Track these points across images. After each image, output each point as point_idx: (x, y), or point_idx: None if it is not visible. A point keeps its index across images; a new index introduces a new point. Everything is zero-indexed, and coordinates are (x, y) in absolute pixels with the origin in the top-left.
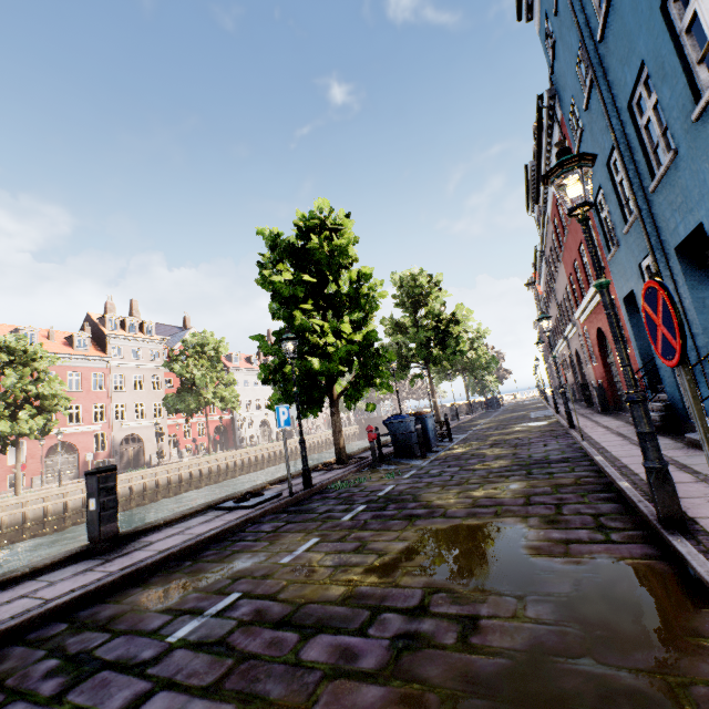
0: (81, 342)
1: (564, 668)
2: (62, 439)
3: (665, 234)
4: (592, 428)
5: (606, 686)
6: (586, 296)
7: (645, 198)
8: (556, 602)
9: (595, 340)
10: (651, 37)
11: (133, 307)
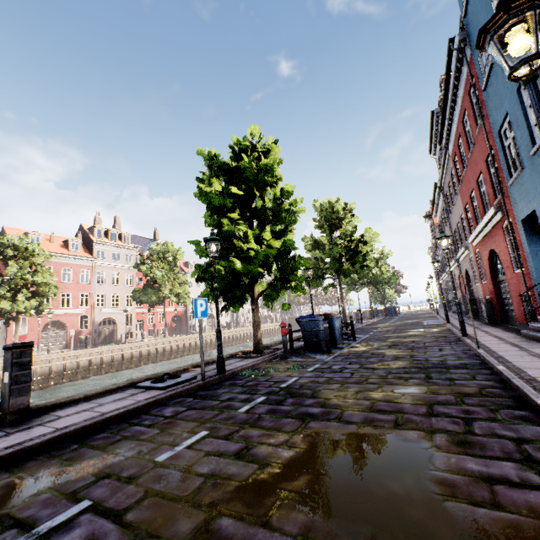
0: (74, 246)
1: None
2: (55, 318)
3: None
4: (483, 337)
5: None
6: (482, 220)
7: None
8: None
9: (486, 261)
10: None
11: (116, 222)
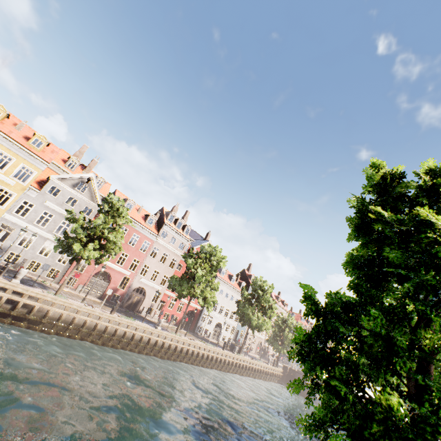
0: (150, 220)
1: None
2: (108, 269)
3: None
4: None
5: None
6: None
7: None
8: None
9: None
10: None
11: (186, 215)
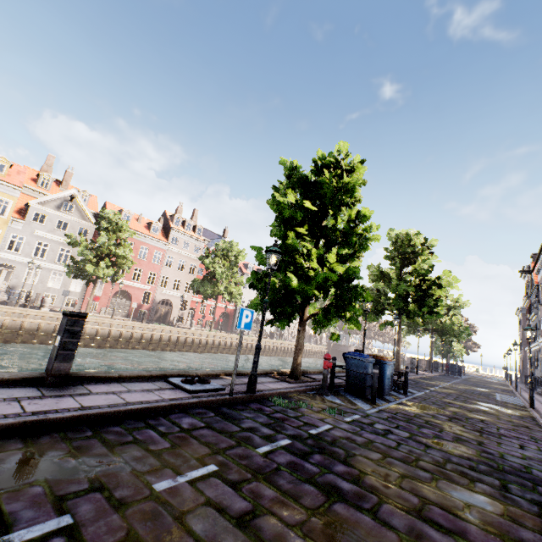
0: (155, 228)
1: None
2: (125, 288)
3: None
4: None
5: None
6: None
7: None
8: None
9: None
10: None
11: (194, 214)
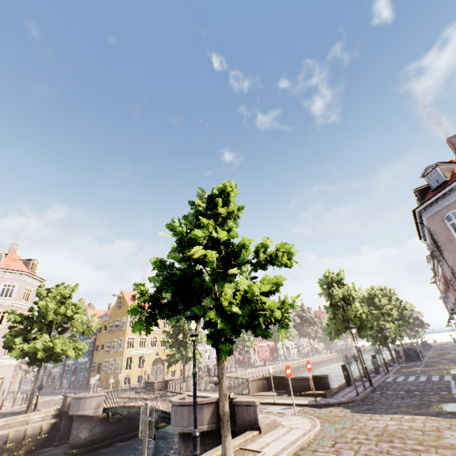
0: None
1: None
2: None
3: None
4: None
5: None
6: None
7: None
8: None
9: None
10: None
11: None
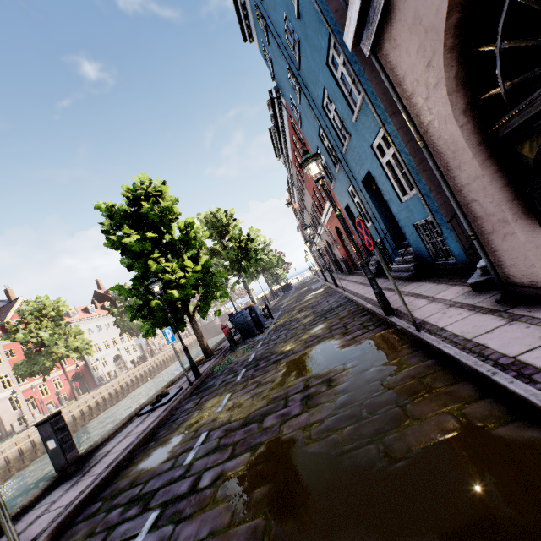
0: None
1: (366, 374)
2: None
3: (355, 174)
4: (347, 284)
5: (380, 371)
6: (325, 209)
7: (342, 156)
8: (357, 358)
9: (336, 233)
10: (325, 77)
11: None
